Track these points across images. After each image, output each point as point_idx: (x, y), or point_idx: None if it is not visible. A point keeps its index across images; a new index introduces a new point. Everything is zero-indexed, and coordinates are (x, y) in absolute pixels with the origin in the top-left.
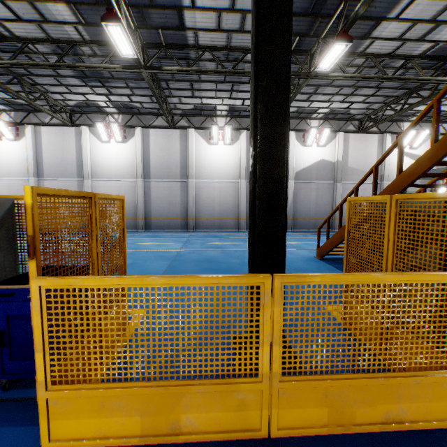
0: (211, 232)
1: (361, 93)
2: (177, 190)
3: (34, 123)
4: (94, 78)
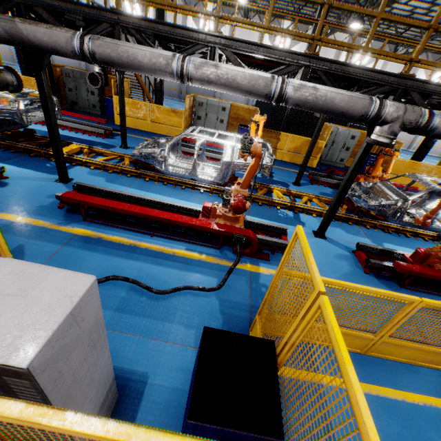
0: None
1: None
2: None
3: None
4: None
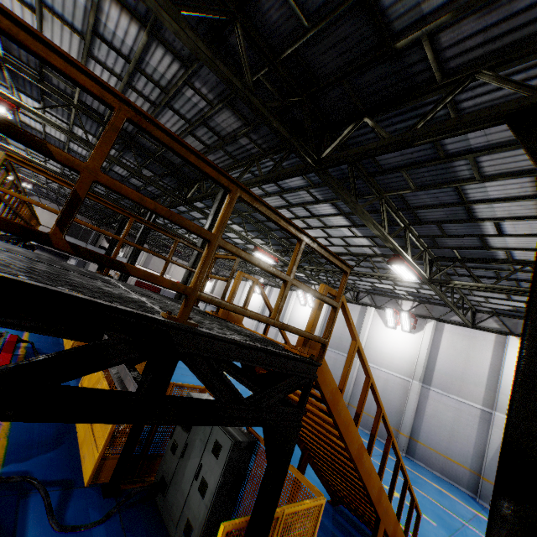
0: None
1: None
2: (341, 364)
3: (272, 285)
4: None
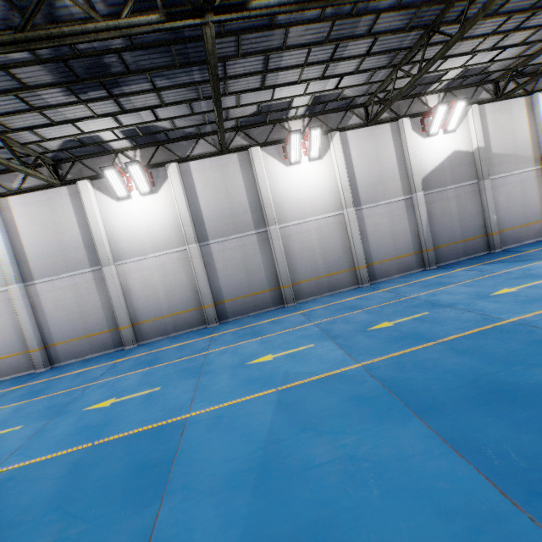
0: (326, 301)
1: (530, 23)
2: (254, 247)
3: None
4: (93, 80)
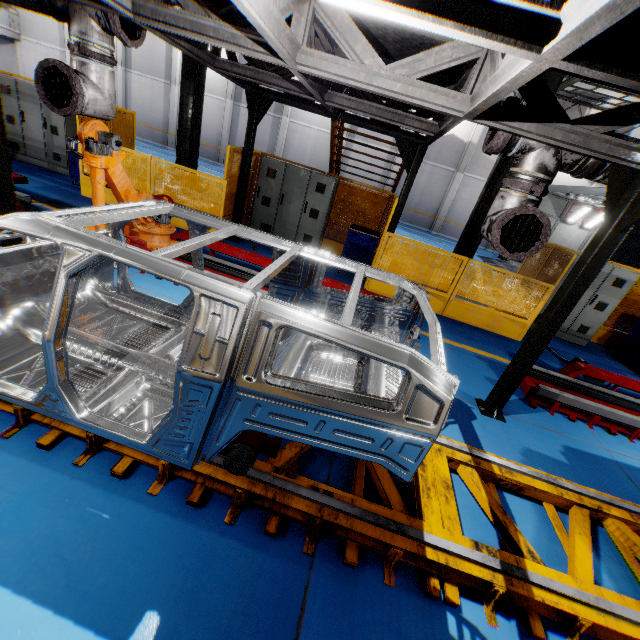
0: None
1: None
2: (268, 126)
3: None
4: None
